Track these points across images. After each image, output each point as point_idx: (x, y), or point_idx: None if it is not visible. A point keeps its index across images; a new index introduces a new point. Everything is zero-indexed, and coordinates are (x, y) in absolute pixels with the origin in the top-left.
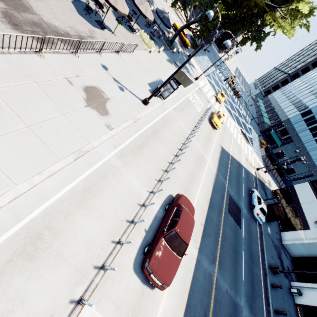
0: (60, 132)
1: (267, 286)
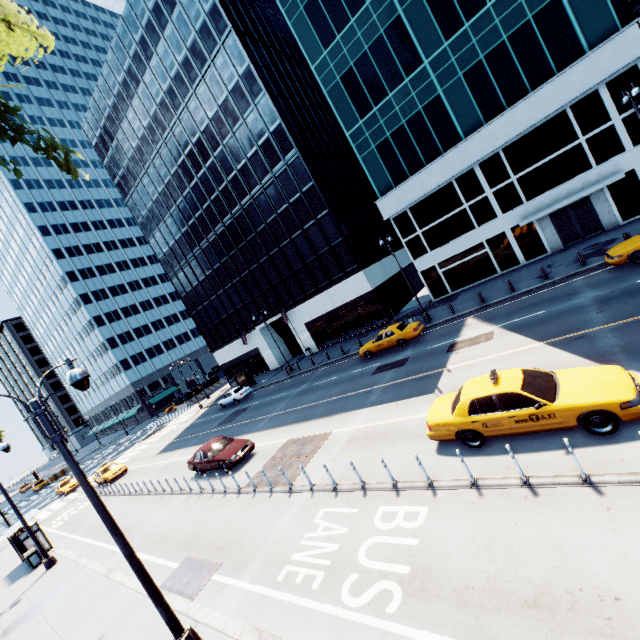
0: (76, 604)
1: (299, 373)
